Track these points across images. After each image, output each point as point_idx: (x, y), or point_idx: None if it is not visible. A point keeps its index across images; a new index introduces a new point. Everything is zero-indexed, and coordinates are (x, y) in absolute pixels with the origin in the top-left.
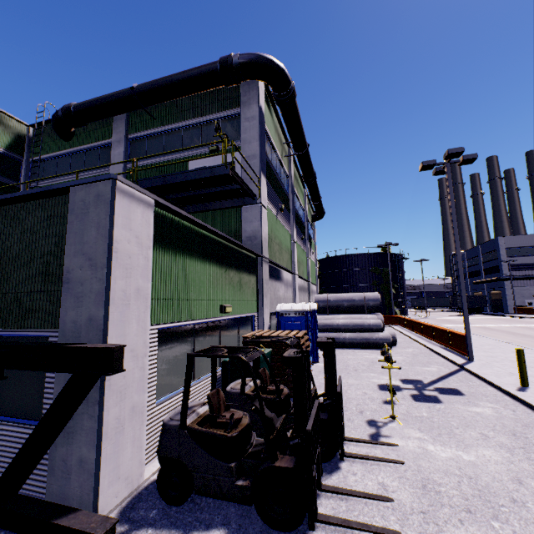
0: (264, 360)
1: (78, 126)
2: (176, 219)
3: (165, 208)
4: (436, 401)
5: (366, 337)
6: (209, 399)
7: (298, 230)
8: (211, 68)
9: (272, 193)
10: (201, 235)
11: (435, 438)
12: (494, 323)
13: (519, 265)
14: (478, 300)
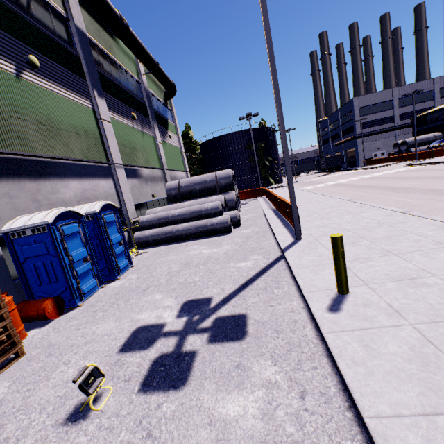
0: None
1: None
2: None
3: None
4: (179, 381)
5: (203, 225)
6: None
7: (122, 107)
8: None
9: None
10: None
11: None
12: (346, 178)
13: (369, 123)
14: (337, 160)
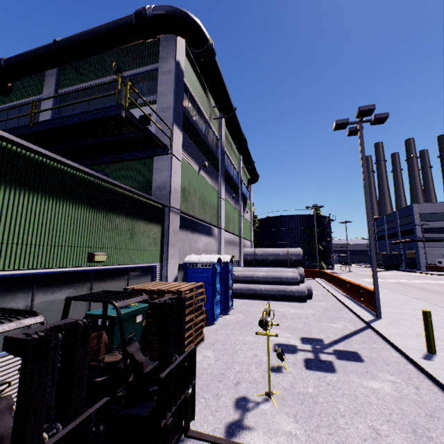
0: (130, 317)
1: (11, 80)
2: None
3: None
4: (330, 370)
5: (283, 289)
6: None
7: (229, 189)
8: (127, 20)
9: (193, 148)
10: (58, 171)
11: (309, 434)
12: (407, 278)
13: (430, 229)
14: (395, 258)
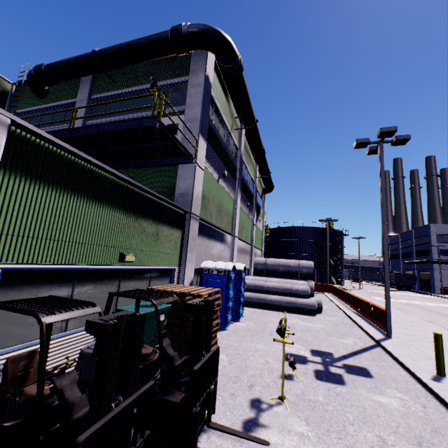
0: (155, 315)
1: (49, 84)
2: (59, 152)
3: (34, 133)
4: (339, 382)
5: (293, 301)
6: (6, 365)
7: (244, 198)
8: (163, 36)
9: (215, 158)
10: (101, 177)
11: (320, 437)
12: (420, 300)
13: (447, 251)
14: (408, 278)
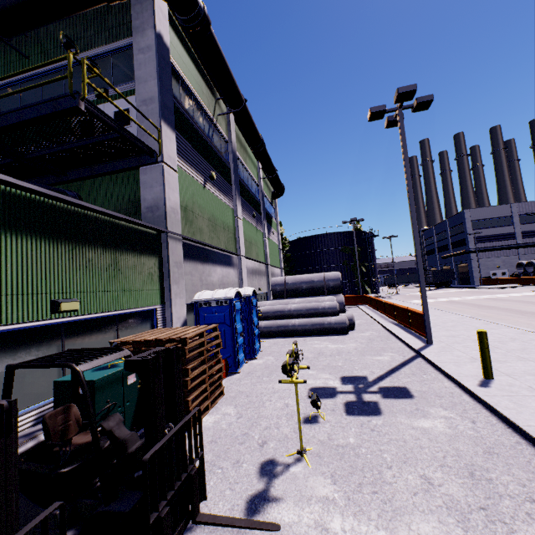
0: (117, 379)
1: None
2: None
3: None
4: (375, 412)
5: (320, 322)
6: None
7: (247, 206)
8: None
9: (194, 155)
10: None
11: (350, 496)
12: (460, 296)
13: (484, 237)
14: (446, 274)
